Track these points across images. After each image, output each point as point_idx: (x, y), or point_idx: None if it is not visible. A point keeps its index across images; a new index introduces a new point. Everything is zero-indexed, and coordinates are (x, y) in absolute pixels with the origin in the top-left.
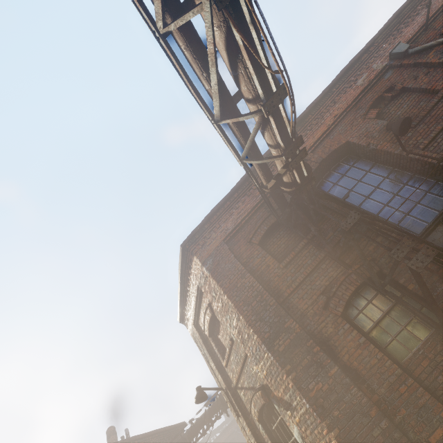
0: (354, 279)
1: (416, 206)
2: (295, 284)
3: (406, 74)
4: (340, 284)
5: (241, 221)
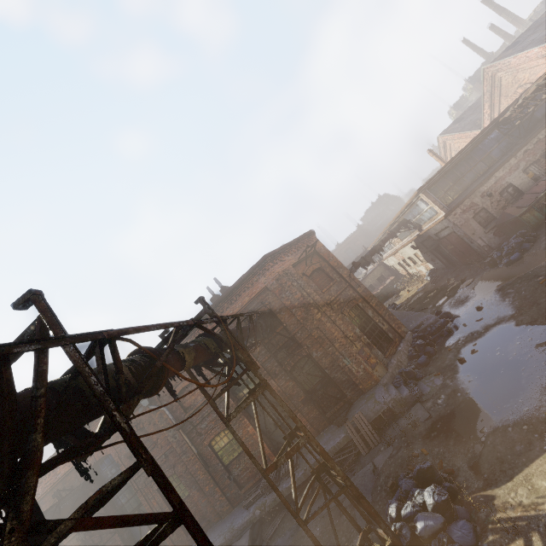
0: (92, 543)
1: (133, 498)
2: (69, 539)
3: (148, 416)
4: (86, 544)
5: (48, 489)
